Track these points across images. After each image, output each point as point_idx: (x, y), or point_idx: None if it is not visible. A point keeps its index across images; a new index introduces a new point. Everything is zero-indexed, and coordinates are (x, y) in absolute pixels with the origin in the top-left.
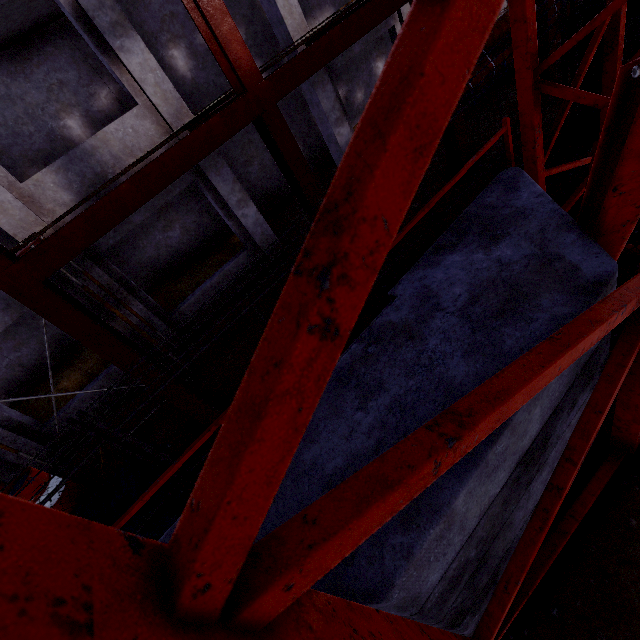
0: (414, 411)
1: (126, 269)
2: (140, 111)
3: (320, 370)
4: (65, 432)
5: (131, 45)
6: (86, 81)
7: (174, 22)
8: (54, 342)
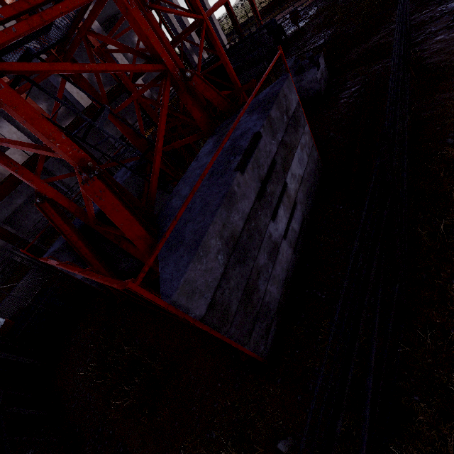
0: None
1: None
2: (12, 151)
3: (44, 158)
4: None
5: (2, 124)
6: None
7: None
8: None
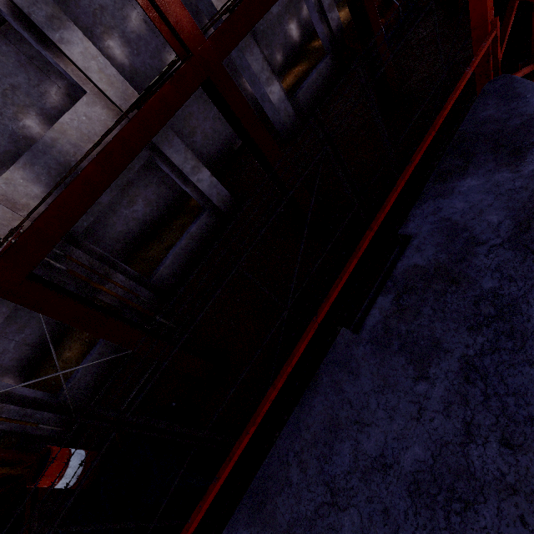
0: (503, 378)
1: (102, 245)
2: (89, 98)
3: None
4: (76, 399)
5: (70, 36)
6: (35, 82)
7: (104, 14)
8: (51, 319)
